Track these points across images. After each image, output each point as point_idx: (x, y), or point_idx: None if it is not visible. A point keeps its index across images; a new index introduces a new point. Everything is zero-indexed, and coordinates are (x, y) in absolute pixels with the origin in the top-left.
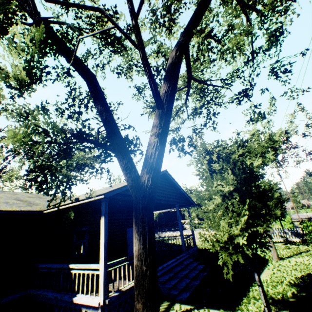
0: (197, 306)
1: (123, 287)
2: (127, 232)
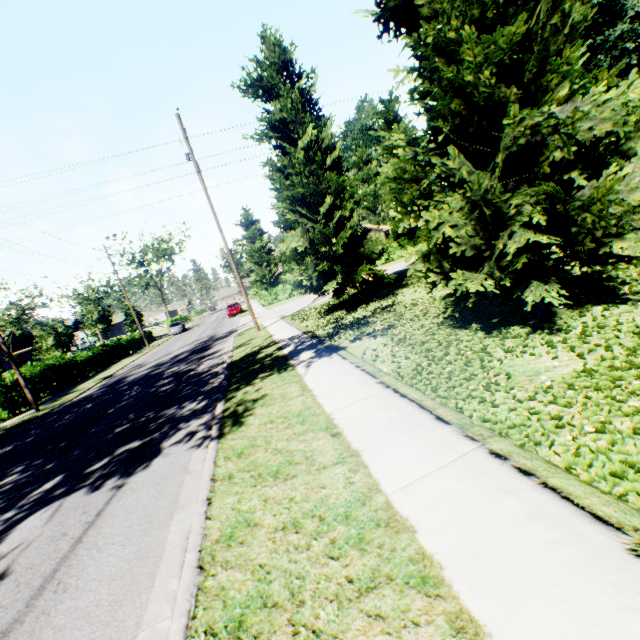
0: None
1: None
2: None
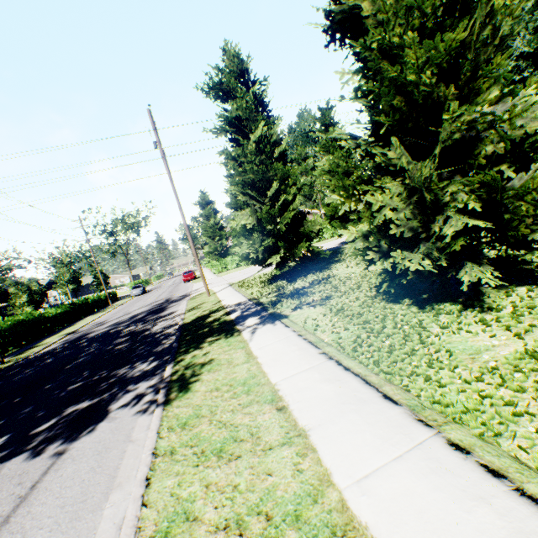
0: None
1: None
2: None
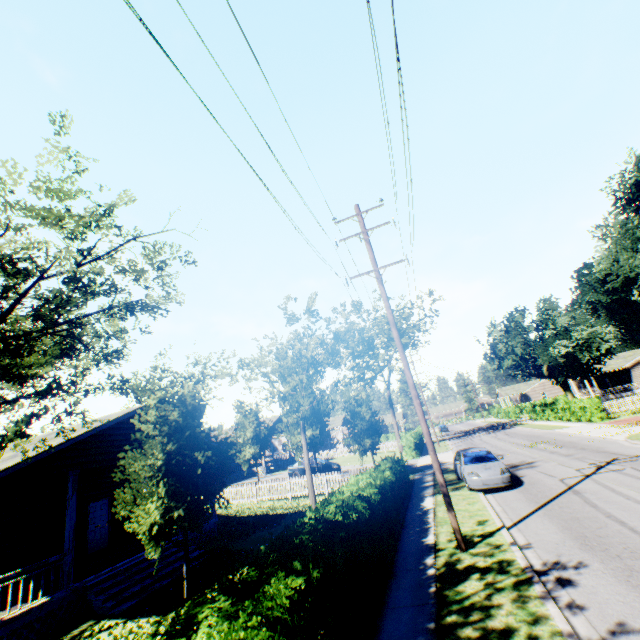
0: (129, 618)
1: (8, 614)
2: (92, 510)
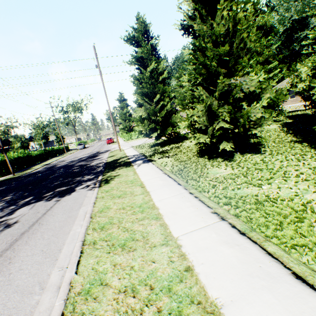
0: None
1: None
2: None
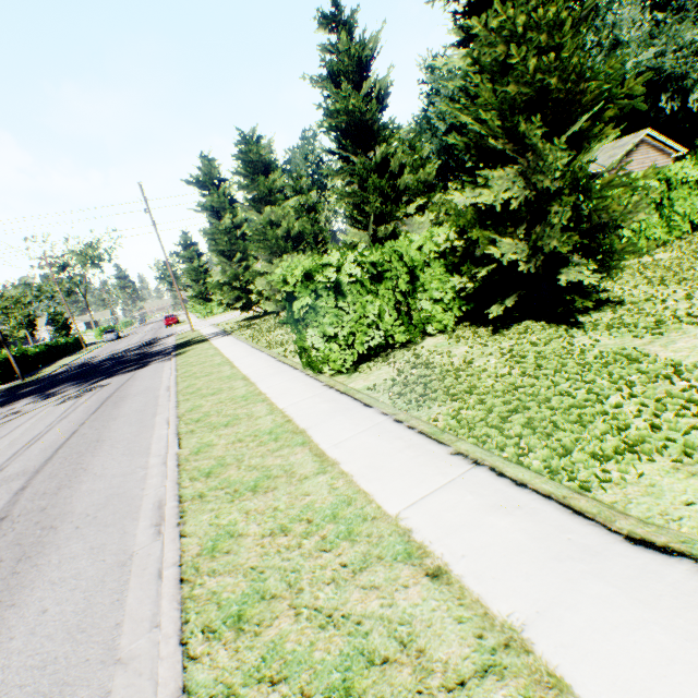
0: None
1: None
2: None
